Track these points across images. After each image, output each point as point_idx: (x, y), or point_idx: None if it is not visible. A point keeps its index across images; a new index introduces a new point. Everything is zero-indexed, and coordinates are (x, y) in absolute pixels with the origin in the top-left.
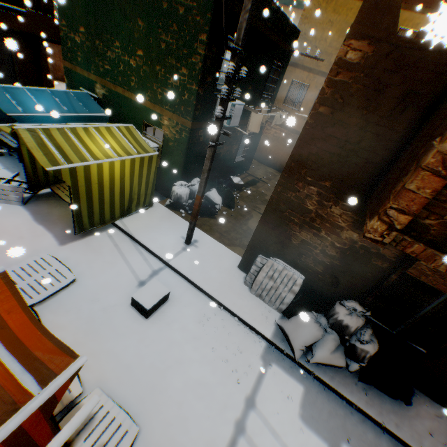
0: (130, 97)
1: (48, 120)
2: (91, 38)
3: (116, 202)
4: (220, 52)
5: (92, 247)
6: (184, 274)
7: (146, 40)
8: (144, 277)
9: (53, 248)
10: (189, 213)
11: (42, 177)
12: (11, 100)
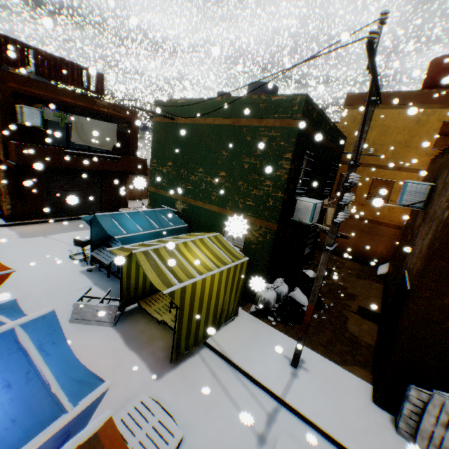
0: (210, 208)
1: (142, 237)
2: (176, 167)
3: (210, 317)
4: (299, 163)
5: (189, 379)
6: (311, 418)
7: (229, 163)
8: (260, 426)
9: (149, 384)
10: (278, 320)
11: (132, 293)
12: (115, 224)
